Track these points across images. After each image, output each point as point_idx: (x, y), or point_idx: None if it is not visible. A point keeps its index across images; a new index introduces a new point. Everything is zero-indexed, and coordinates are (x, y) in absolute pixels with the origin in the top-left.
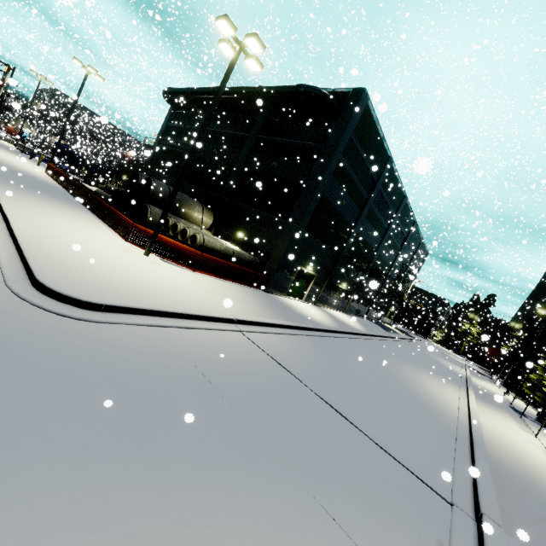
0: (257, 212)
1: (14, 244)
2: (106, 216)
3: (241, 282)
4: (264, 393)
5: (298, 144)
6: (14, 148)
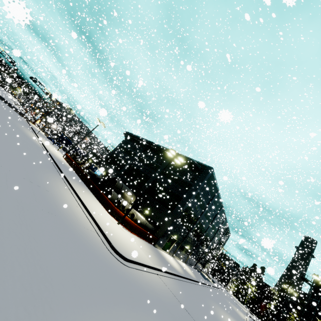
0: (157, 202)
1: (95, 223)
2: (99, 196)
3: (146, 240)
4: (175, 308)
5: (182, 178)
6: (44, 134)
